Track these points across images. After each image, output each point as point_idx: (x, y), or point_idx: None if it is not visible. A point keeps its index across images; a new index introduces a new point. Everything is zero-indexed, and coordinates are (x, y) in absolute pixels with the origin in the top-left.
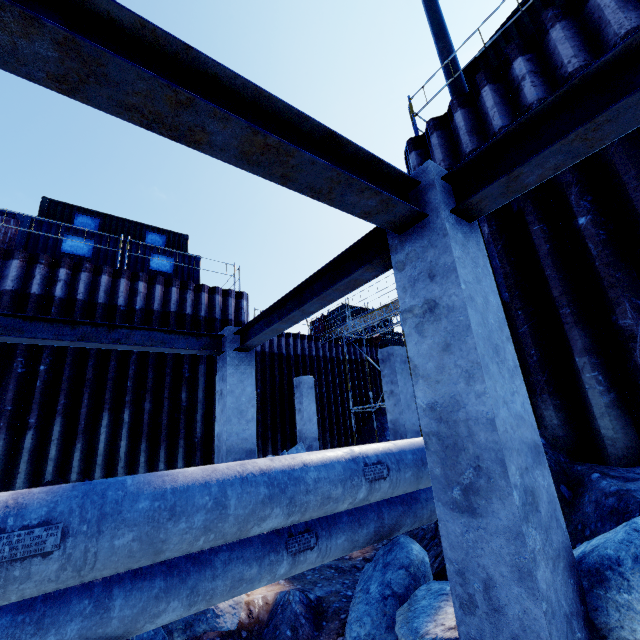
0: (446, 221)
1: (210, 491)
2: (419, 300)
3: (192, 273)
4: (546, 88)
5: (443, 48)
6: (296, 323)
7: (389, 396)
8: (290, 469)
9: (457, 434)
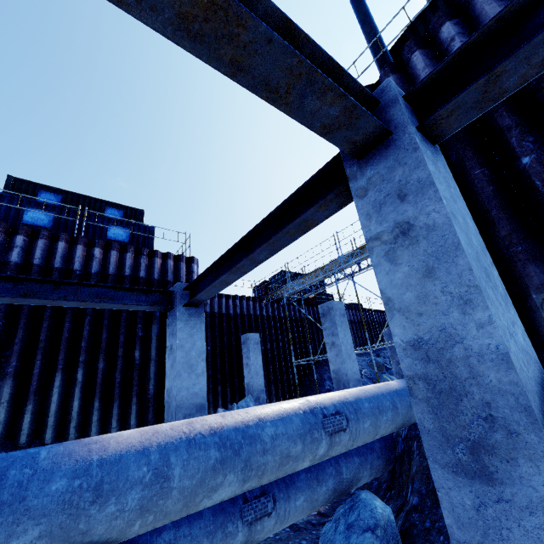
0: (415, 135)
1: (149, 459)
2: (388, 225)
3: (147, 242)
4: None
5: (370, 31)
6: (245, 274)
7: (331, 347)
8: (244, 426)
9: (454, 376)
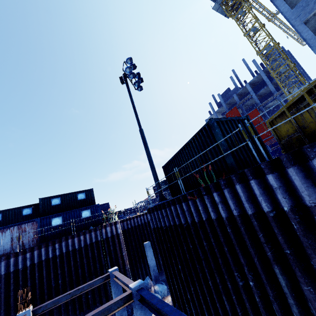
0: (136, 305)
1: None
2: None
3: (97, 212)
4: (169, 222)
5: (152, 172)
6: None
7: None
8: None
9: None
